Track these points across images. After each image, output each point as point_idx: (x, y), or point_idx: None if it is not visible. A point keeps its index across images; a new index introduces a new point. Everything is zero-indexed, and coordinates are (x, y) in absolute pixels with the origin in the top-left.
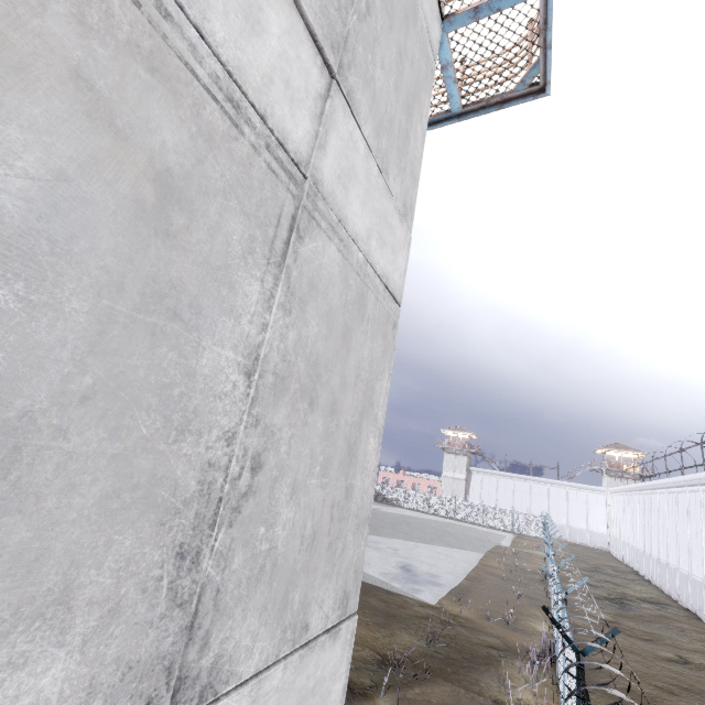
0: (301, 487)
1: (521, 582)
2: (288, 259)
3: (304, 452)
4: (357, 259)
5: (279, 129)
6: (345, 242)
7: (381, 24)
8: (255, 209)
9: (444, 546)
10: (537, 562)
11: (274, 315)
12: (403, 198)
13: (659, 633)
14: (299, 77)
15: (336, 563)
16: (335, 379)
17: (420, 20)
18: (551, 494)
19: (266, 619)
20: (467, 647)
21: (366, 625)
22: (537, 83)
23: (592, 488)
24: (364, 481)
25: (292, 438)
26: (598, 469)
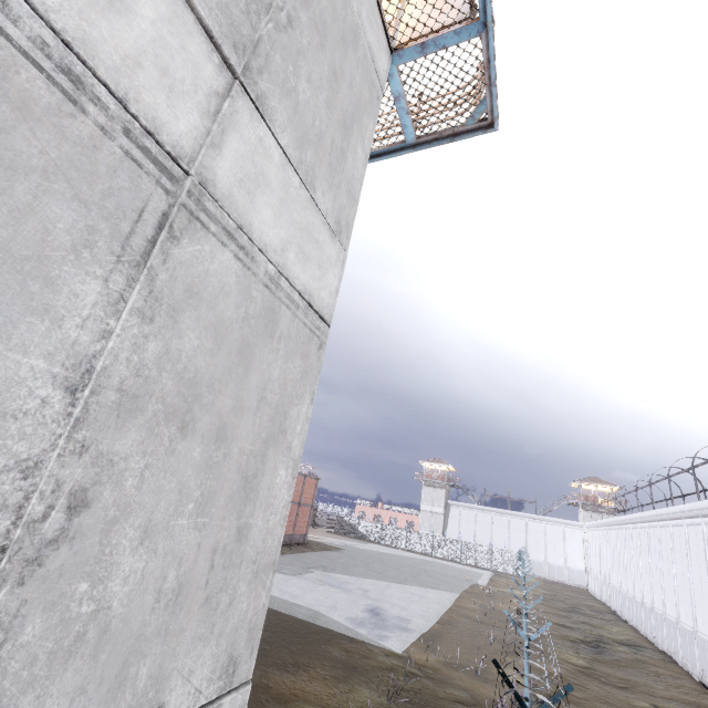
0: (160, 529)
1: (496, 625)
2: (151, 259)
3: (168, 486)
4: (265, 270)
5: (148, 117)
6: (247, 251)
7: (309, 40)
8: (99, 198)
9: (418, 586)
10: (513, 602)
11: (124, 321)
12: (336, 215)
13: (635, 680)
14: (183, 69)
15: (218, 621)
16: (225, 401)
17: (362, 47)
18: (529, 528)
19: (82, 705)
20: (432, 702)
21: (323, 679)
22: (485, 118)
23: (569, 523)
24: (268, 520)
25: (147, 470)
26: (575, 503)
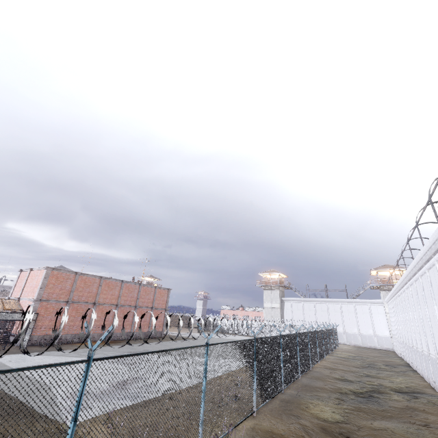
0: None
1: None
2: None
3: None
4: None
5: None
6: None
7: None
8: None
9: (221, 358)
10: None
11: None
12: None
13: (392, 433)
14: None
15: None
16: None
17: None
18: (343, 310)
19: None
20: None
21: None
22: None
23: (372, 301)
24: None
25: None
26: (375, 286)
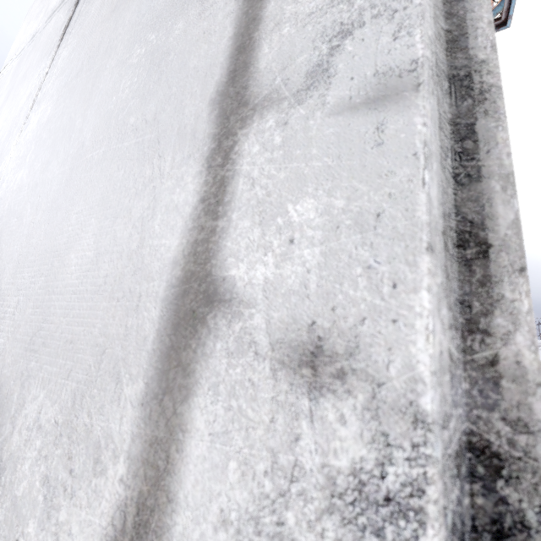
0: None
1: None
2: None
3: None
4: None
5: None
6: None
7: None
8: None
9: None
10: None
11: None
12: None
13: None
14: None
15: None
16: None
17: None
18: None
19: None
20: None
21: None
22: (498, 18)
23: None
24: None
25: None
26: None
